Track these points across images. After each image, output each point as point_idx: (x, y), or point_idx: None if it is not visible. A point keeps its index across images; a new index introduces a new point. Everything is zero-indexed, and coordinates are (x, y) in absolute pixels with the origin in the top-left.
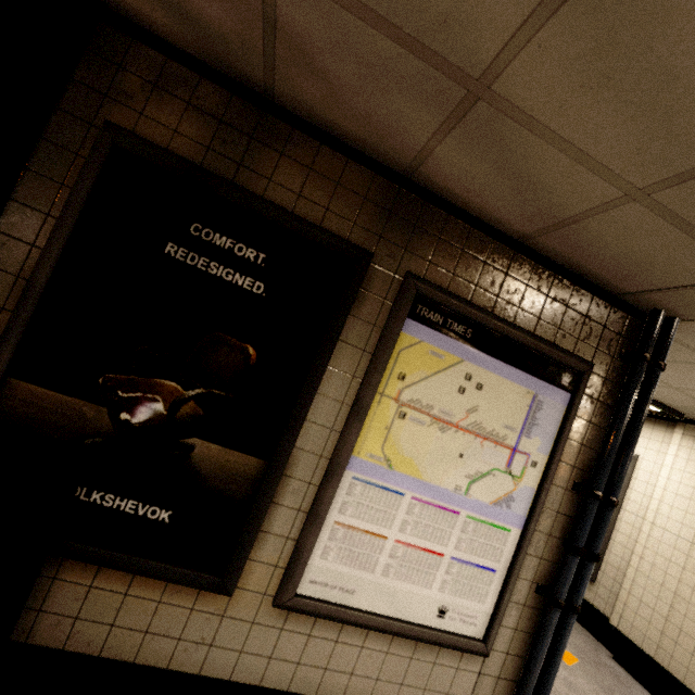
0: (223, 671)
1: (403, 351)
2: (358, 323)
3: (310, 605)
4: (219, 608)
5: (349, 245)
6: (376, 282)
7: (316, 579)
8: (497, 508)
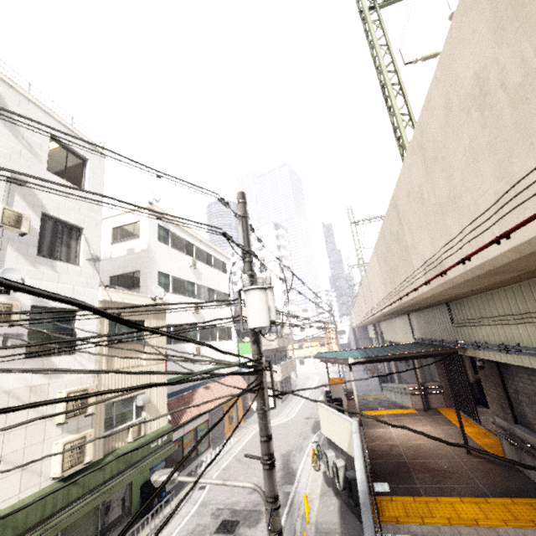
0: None
1: None
2: None
3: None
4: None
5: None
6: None
7: None
8: None
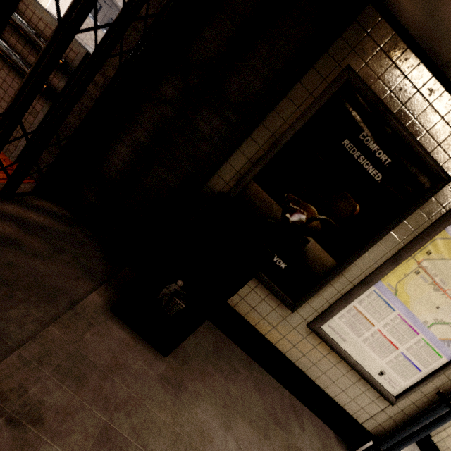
0: (273, 340)
1: (438, 239)
2: (420, 214)
3: (324, 335)
4: (284, 315)
5: (441, 170)
6: (443, 196)
7: (331, 326)
8: (441, 343)
